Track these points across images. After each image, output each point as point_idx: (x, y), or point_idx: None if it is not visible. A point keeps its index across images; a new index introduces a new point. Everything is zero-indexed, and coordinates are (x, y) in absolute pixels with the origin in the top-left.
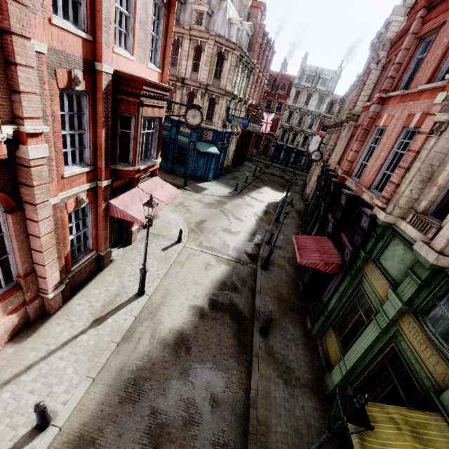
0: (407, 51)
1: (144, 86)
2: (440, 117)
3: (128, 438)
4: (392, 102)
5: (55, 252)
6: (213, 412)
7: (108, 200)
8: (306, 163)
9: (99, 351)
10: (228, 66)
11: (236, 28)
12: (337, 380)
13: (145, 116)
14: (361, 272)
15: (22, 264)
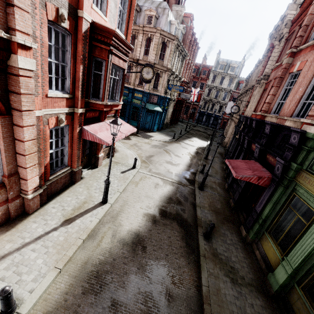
0: (312, 16)
1: (114, 38)
2: None
3: None
4: (303, 52)
5: (36, 159)
6: (170, 307)
7: (82, 126)
8: (222, 124)
9: (67, 246)
10: (169, 51)
11: (175, 27)
12: (282, 279)
13: (113, 62)
14: (294, 182)
15: (7, 165)
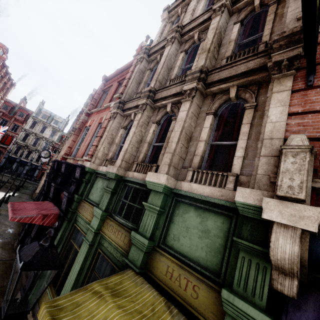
0: (99, 95)
1: None
2: (113, 111)
3: None
4: (93, 115)
5: None
6: None
7: None
8: (40, 175)
9: None
10: None
11: None
12: None
13: None
14: (76, 213)
15: None
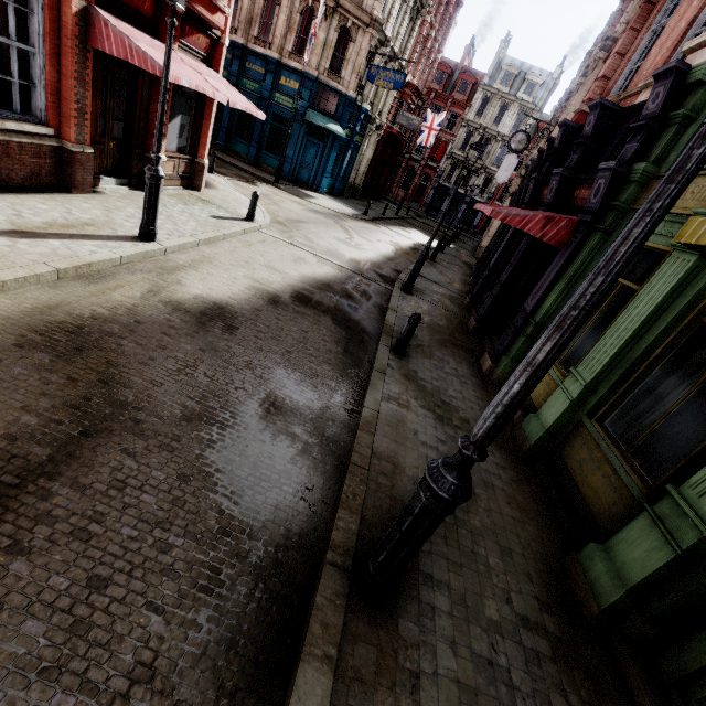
0: None
1: None
2: None
3: (8, 401)
4: None
5: None
6: (267, 420)
7: (90, 2)
8: (483, 224)
9: (0, 264)
10: None
11: None
12: (557, 414)
13: None
14: (629, 213)
15: None
